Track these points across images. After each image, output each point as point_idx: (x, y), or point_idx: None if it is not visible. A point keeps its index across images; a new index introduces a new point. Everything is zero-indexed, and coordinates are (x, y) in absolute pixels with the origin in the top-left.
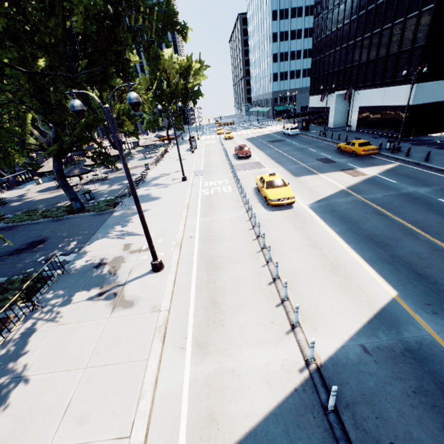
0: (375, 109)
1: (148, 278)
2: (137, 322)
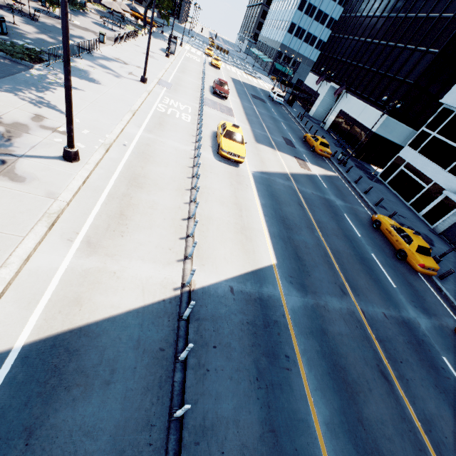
0: (350, 119)
1: (55, 163)
2: (24, 200)
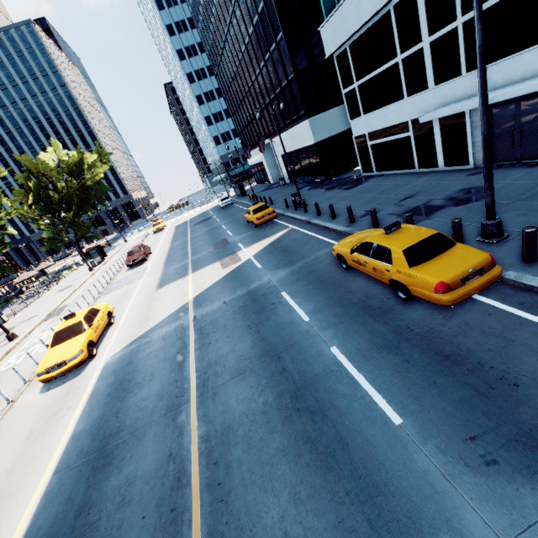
0: (293, 154)
1: None
2: None
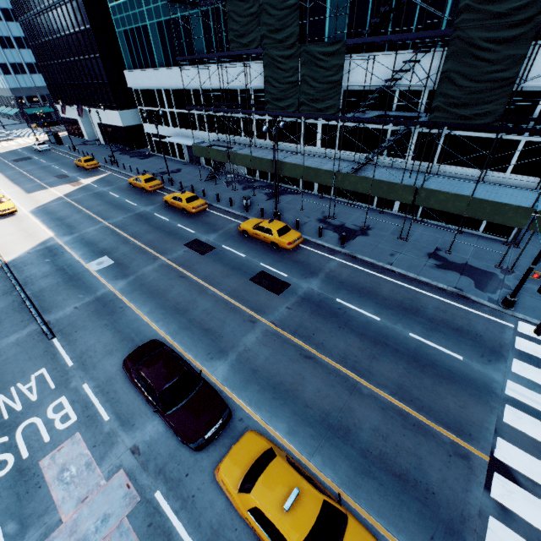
0: (108, 126)
1: None
2: None
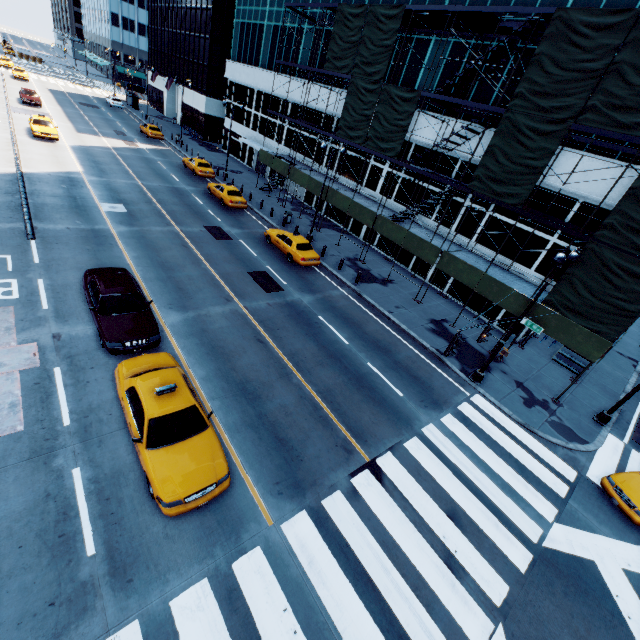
0: (190, 109)
1: None
2: None
